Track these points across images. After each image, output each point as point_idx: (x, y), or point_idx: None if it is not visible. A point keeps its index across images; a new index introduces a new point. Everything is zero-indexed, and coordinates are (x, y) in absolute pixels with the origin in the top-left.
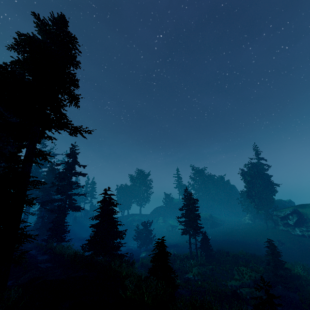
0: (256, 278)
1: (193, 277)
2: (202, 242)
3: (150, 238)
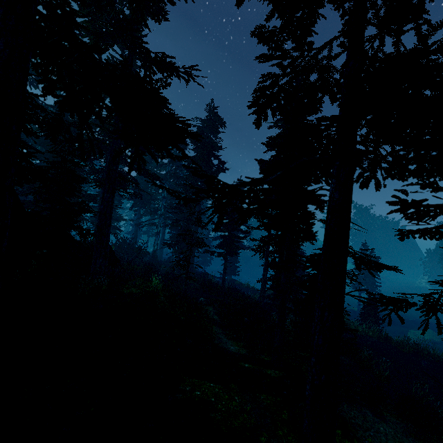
0: (436, 342)
1: None
2: None
3: None
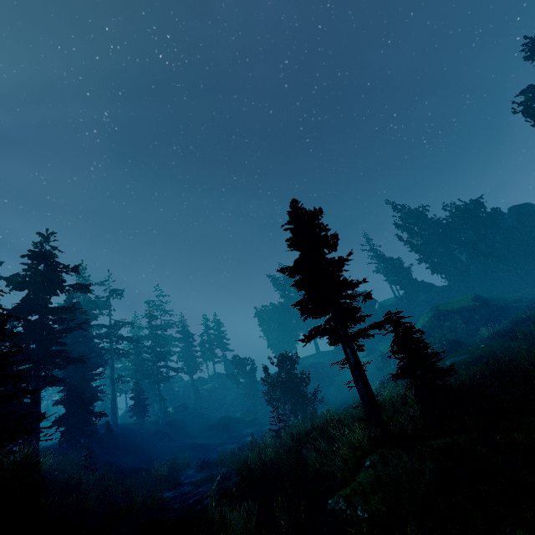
0: None
1: (349, 510)
2: (397, 353)
3: (306, 392)
